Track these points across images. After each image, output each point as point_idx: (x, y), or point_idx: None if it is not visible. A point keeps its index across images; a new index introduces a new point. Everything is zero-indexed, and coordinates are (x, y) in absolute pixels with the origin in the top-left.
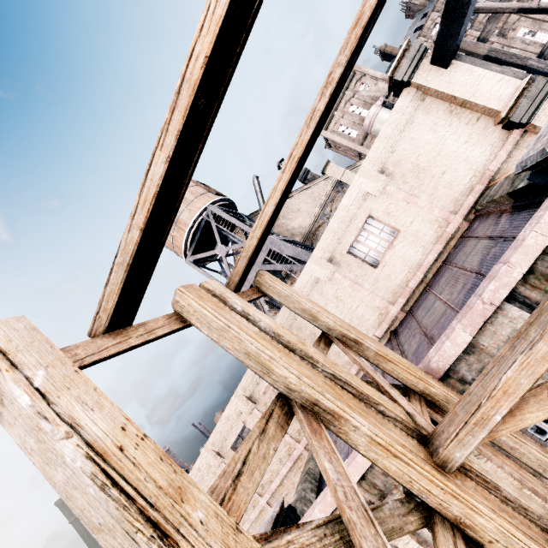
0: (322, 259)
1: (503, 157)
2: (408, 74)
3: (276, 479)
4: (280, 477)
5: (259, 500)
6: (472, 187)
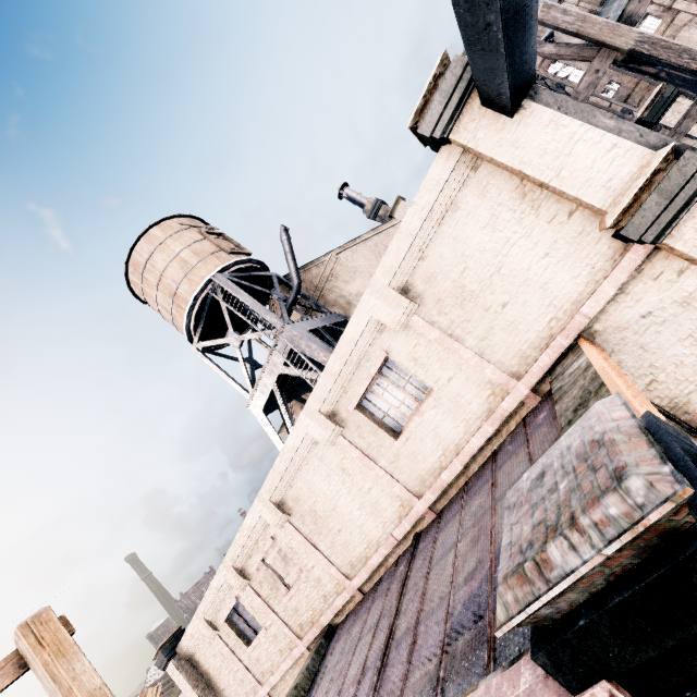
0: (320, 413)
1: (609, 295)
2: (441, 124)
3: (275, 674)
4: (280, 672)
5: (259, 688)
6: (550, 336)
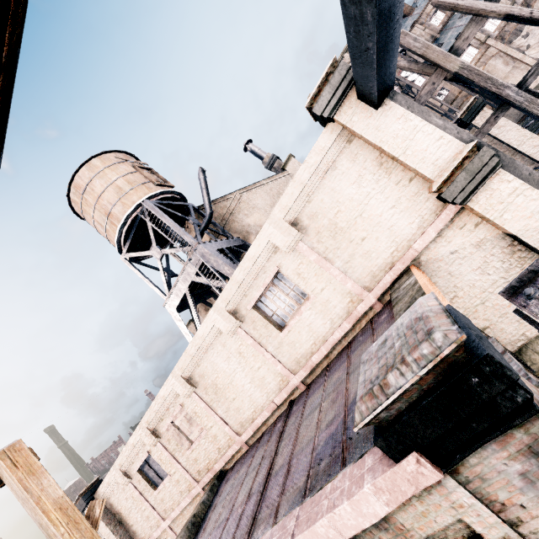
0: (225, 310)
1: (432, 237)
2: (329, 107)
3: (176, 510)
4: (179, 508)
5: (161, 522)
6: (392, 263)
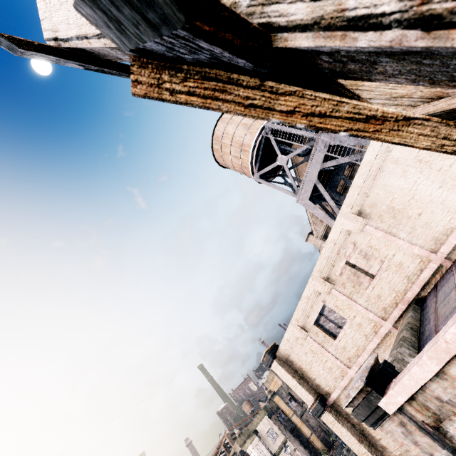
0: None
1: None
2: None
3: (363, 354)
4: (367, 352)
5: (347, 371)
6: None
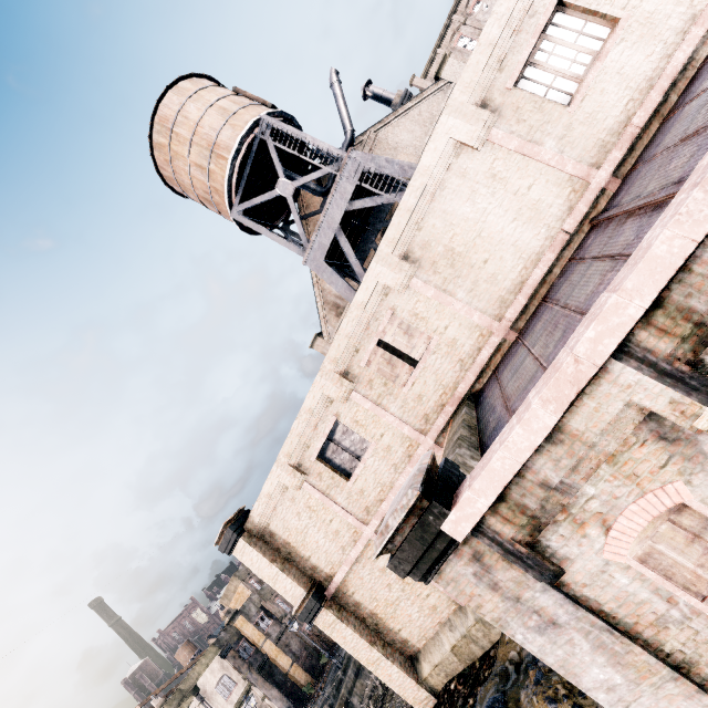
0: (469, 104)
1: None
2: None
3: (389, 496)
4: (395, 491)
5: (362, 530)
6: None
